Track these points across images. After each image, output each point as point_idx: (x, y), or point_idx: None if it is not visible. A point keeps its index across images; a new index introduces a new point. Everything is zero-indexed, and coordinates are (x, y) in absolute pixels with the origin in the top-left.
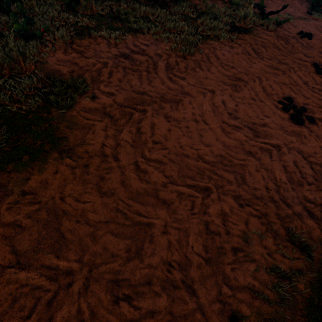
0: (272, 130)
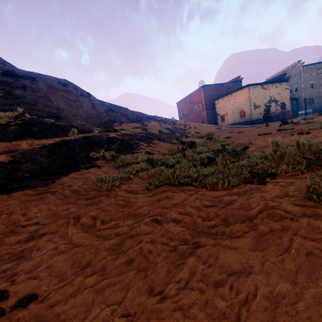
0: (318, 133)
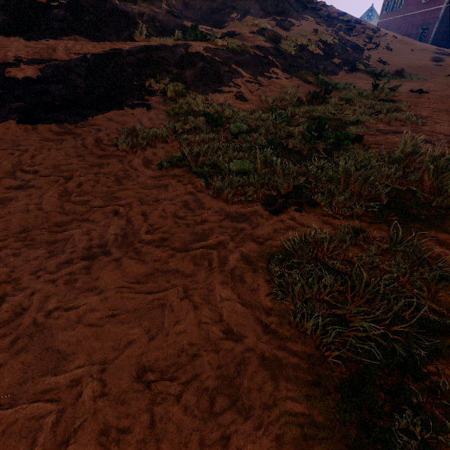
0: None
